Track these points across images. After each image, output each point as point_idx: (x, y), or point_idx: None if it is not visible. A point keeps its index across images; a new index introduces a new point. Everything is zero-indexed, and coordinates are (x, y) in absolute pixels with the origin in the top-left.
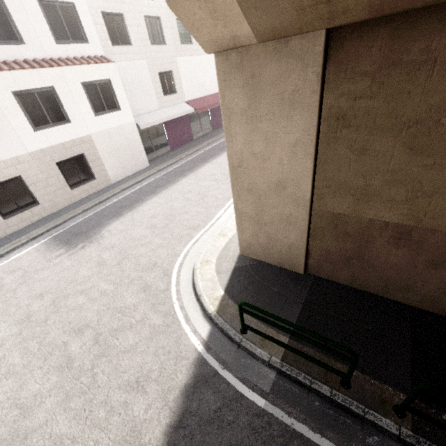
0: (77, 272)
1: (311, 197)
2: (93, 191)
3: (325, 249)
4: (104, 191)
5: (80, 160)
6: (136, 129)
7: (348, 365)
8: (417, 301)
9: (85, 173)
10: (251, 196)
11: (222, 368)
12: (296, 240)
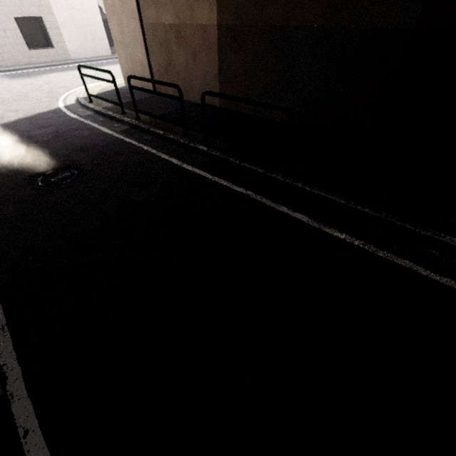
0: (9, 86)
1: (138, 9)
2: (51, 60)
3: (157, 64)
4: (61, 61)
5: (39, 24)
6: (98, 11)
7: (133, 111)
8: (198, 97)
9: (44, 39)
10: (115, 17)
11: (67, 111)
12: (142, 57)
